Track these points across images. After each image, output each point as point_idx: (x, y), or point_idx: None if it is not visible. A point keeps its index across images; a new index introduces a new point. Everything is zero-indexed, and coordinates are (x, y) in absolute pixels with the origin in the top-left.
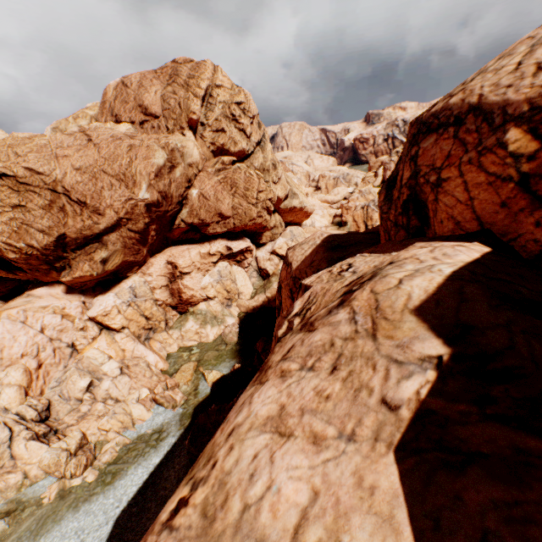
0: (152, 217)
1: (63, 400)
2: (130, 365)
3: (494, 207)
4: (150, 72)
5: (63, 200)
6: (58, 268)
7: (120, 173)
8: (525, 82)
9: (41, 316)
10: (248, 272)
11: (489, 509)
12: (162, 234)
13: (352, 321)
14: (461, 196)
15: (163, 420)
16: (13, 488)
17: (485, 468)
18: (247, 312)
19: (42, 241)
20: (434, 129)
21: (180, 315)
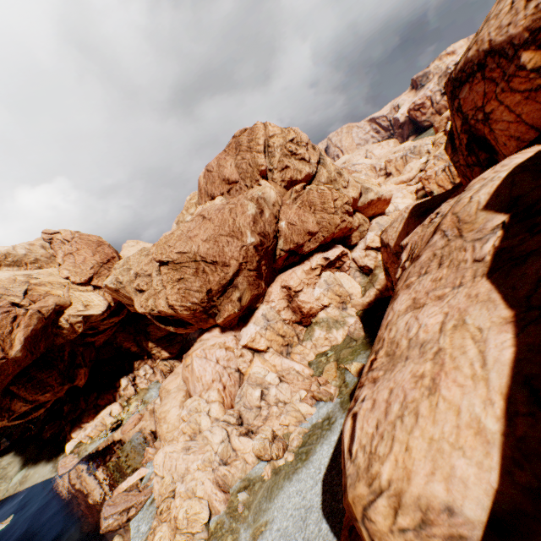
0: (260, 254)
1: (247, 409)
2: (284, 374)
3: (540, 113)
4: (221, 153)
5: (202, 265)
6: (212, 315)
7: (230, 231)
8: (519, 16)
9: (213, 351)
10: (350, 274)
11: (540, 269)
12: (269, 267)
13: (444, 237)
14: (509, 118)
15: (326, 410)
16: (241, 470)
17: (536, 255)
18: (364, 309)
19: (199, 298)
20: (464, 81)
21: (306, 328)
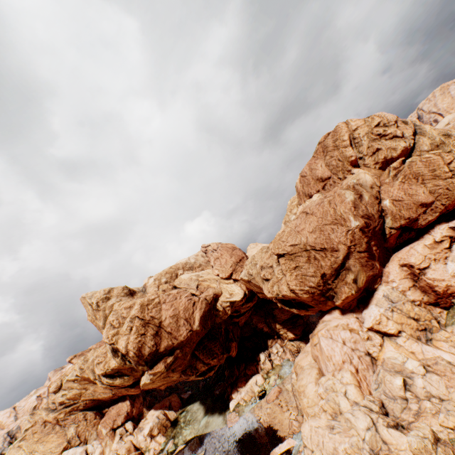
0: (367, 236)
1: (389, 399)
2: (429, 364)
3: None
4: (311, 160)
5: (312, 253)
6: (329, 298)
7: (332, 220)
8: None
9: (337, 332)
10: None
11: None
12: (380, 247)
13: None
14: None
15: None
16: None
17: None
18: None
19: (315, 282)
20: None
21: (446, 311)
